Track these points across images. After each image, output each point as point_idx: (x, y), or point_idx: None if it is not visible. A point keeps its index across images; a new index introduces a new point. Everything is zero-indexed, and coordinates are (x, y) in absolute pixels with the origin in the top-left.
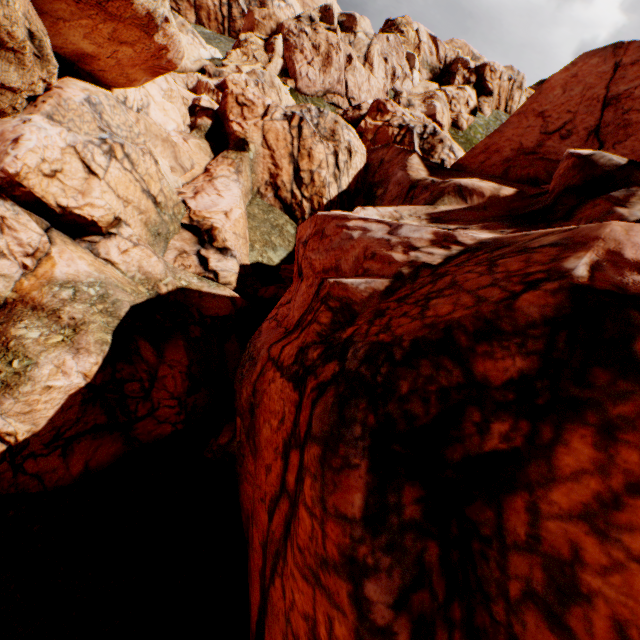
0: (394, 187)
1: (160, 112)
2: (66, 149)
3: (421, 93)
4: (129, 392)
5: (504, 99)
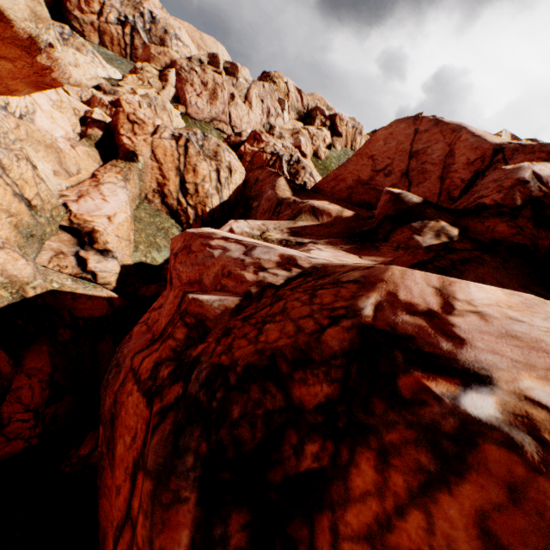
0: (265, 202)
1: (47, 119)
2: None
3: (290, 129)
4: None
5: (350, 140)
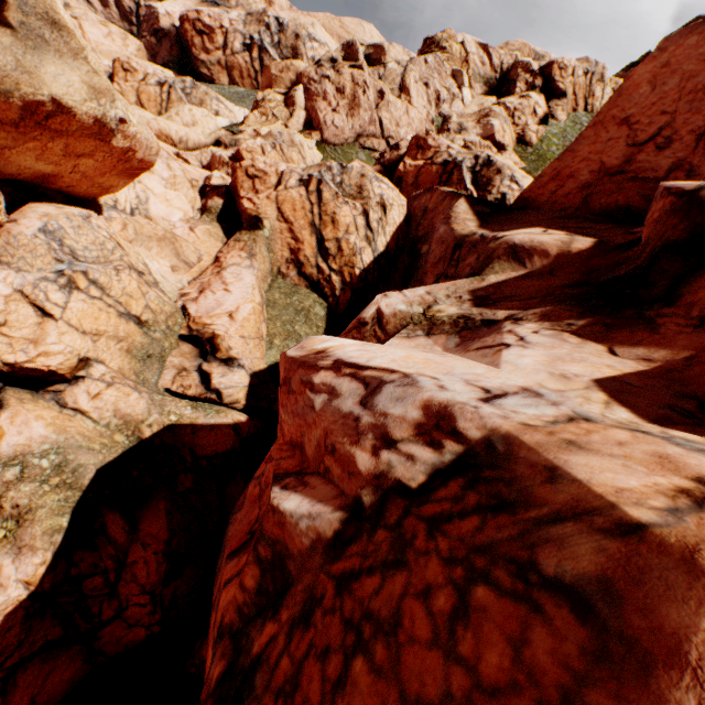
0: (437, 246)
1: (162, 204)
2: (12, 295)
3: (474, 112)
4: (90, 590)
5: (582, 97)
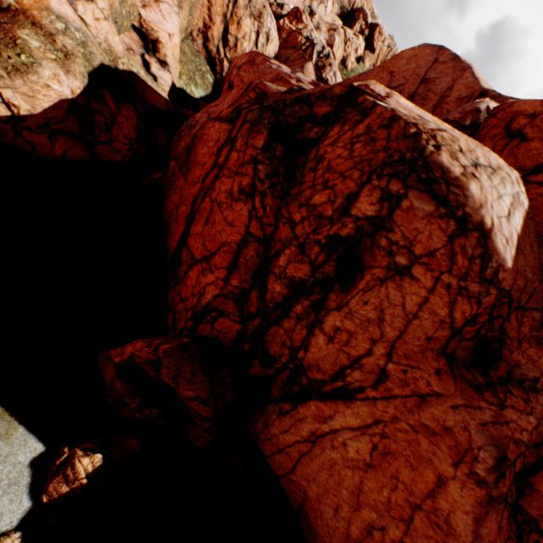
0: None
1: None
2: None
3: (329, 23)
4: (97, 121)
5: (380, 61)
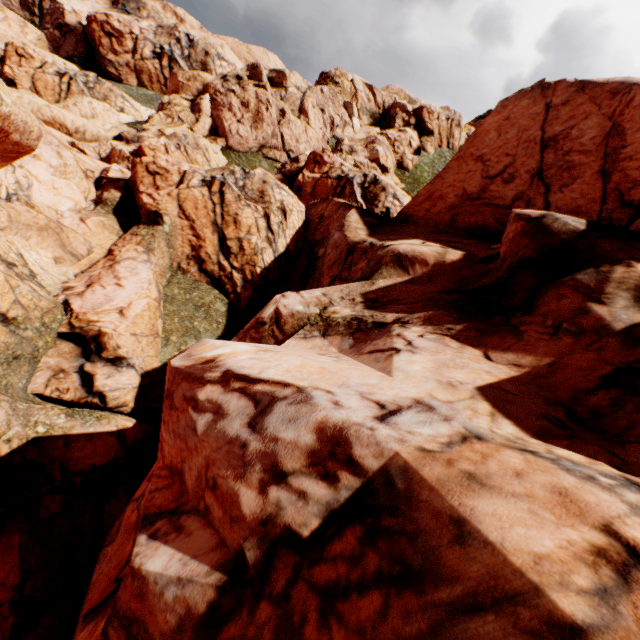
0: (332, 250)
1: (48, 192)
2: None
3: (363, 138)
4: None
5: (445, 137)
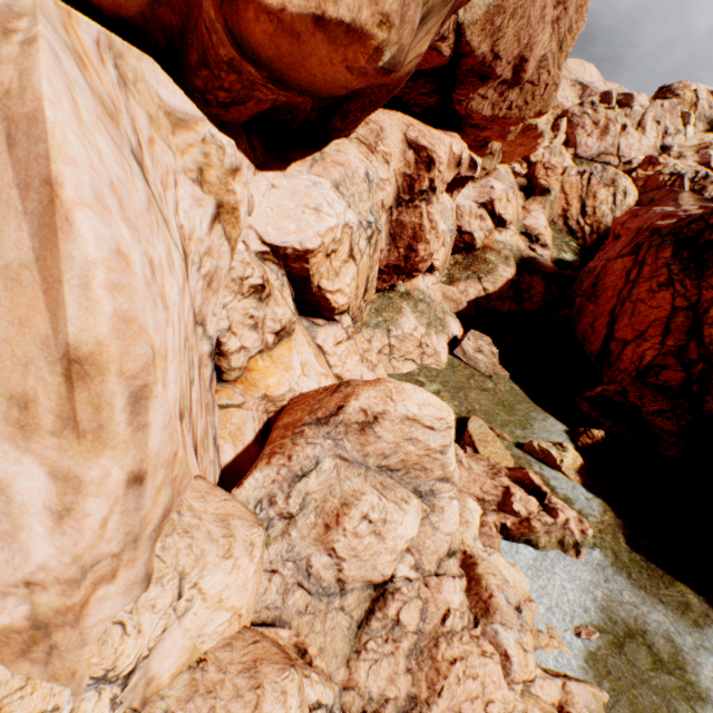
0: None
1: None
2: (502, 191)
3: (694, 145)
4: (521, 288)
5: None
